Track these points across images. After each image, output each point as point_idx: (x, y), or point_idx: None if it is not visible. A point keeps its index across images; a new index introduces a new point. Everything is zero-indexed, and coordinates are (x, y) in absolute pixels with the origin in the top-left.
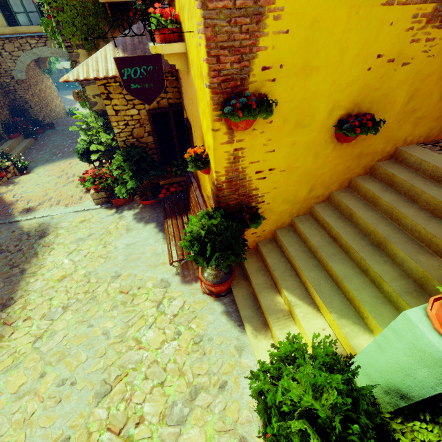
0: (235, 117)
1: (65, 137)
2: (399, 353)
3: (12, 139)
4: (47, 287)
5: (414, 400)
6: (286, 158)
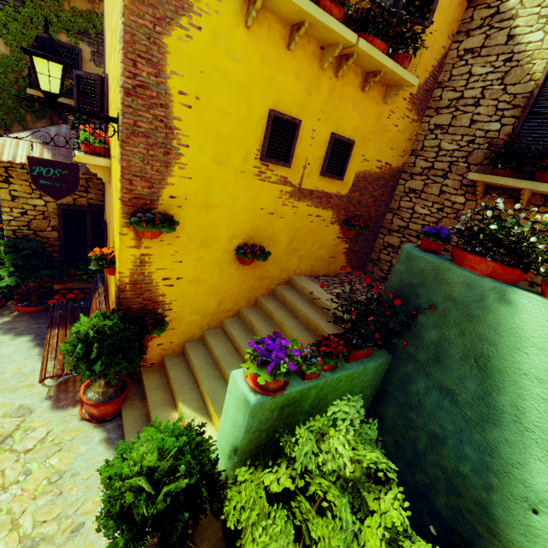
0: (141, 226)
1: None
2: (232, 410)
3: None
4: None
5: (239, 448)
6: (194, 270)
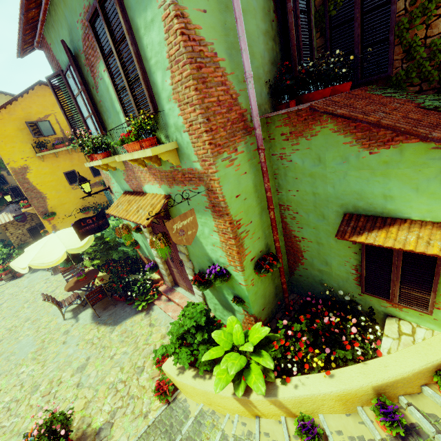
0: (47, 218)
1: None
2: None
3: None
4: None
5: None
6: (72, 223)
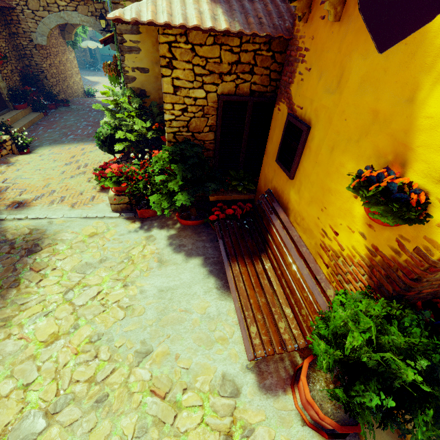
0: None
1: (80, 118)
2: None
3: (18, 109)
4: (24, 356)
5: None
6: None
